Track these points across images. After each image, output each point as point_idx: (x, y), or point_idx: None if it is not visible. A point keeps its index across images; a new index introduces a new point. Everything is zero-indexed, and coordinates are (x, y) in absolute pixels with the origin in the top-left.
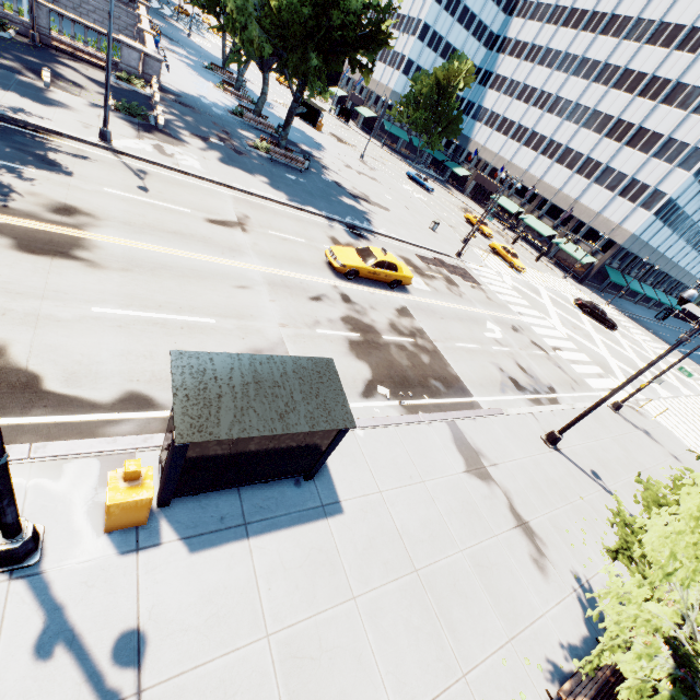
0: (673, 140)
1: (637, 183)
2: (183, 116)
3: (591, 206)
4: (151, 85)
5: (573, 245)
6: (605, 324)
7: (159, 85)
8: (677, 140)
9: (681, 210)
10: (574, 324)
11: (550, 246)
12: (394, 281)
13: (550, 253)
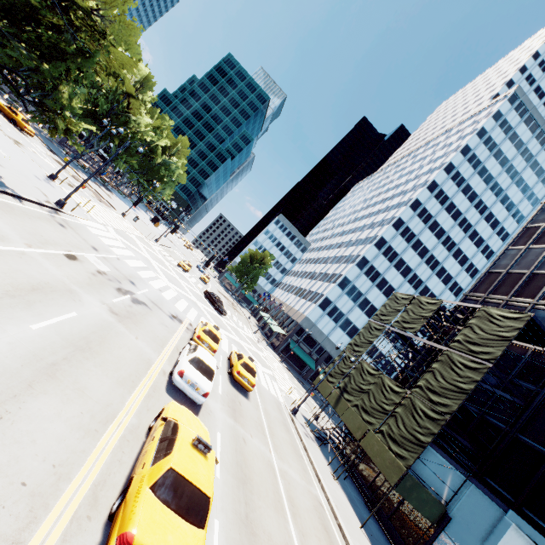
0: (334, 274)
1: (316, 293)
2: (46, 134)
3: (297, 308)
4: (56, 140)
5: (281, 328)
6: (214, 305)
7: (59, 141)
8: (335, 274)
9: (346, 316)
10: (166, 266)
11: (272, 333)
12: (14, 121)
13: (271, 337)
